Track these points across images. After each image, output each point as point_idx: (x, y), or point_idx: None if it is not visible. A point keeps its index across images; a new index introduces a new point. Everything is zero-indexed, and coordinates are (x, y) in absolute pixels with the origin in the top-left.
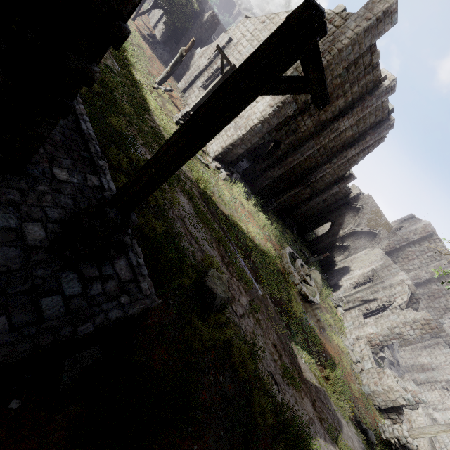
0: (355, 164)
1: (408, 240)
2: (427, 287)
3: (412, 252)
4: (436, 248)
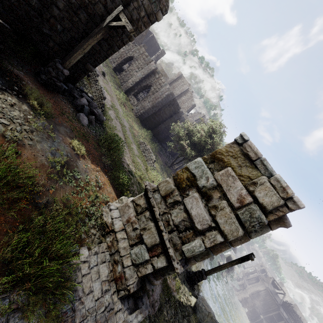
0: (144, 38)
1: (173, 80)
2: (180, 99)
3: (175, 85)
4: (183, 81)
